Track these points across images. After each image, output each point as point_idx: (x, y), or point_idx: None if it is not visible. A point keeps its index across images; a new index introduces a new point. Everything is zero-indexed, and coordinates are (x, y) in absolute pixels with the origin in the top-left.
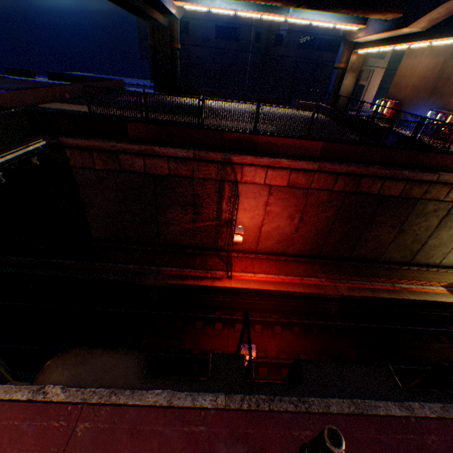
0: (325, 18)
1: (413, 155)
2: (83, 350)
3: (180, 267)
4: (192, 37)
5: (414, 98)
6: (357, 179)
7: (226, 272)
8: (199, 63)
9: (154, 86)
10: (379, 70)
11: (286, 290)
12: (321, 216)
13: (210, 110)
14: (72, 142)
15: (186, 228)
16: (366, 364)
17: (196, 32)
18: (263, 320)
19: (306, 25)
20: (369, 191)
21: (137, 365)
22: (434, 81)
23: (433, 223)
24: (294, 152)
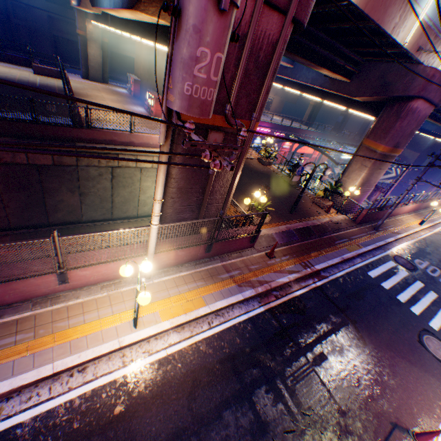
0: None
1: (44, 128)
2: None
3: None
4: None
5: (145, 77)
6: None
7: None
8: None
9: None
10: None
11: None
12: None
13: None
14: None
15: None
16: None
17: None
18: None
19: None
20: (18, 162)
21: None
22: (150, 65)
23: (108, 185)
24: None
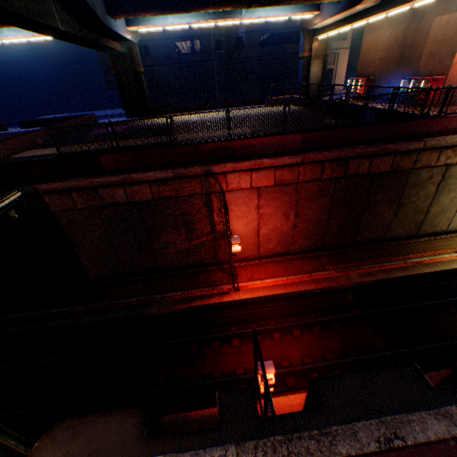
0: (279, 12)
1: (394, 127)
2: (74, 420)
3: (184, 289)
4: (155, 58)
5: (383, 70)
6: (343, 163)
7: (233, 284)
8: (167, 81)
9: (126, 113)
10: (343, 51)
11: (297, 290)
12: (316, 208)
13: (180, 125)
14: (48, 187)
15: (183, 249)
16: (389, 368)
17: (157, 53)
18: (280, 326)
19: (262, 23)
20: (358, 172)
21: (136, 425)
22: (399, 50)
23: (431, 190)
24: (273, 150)
